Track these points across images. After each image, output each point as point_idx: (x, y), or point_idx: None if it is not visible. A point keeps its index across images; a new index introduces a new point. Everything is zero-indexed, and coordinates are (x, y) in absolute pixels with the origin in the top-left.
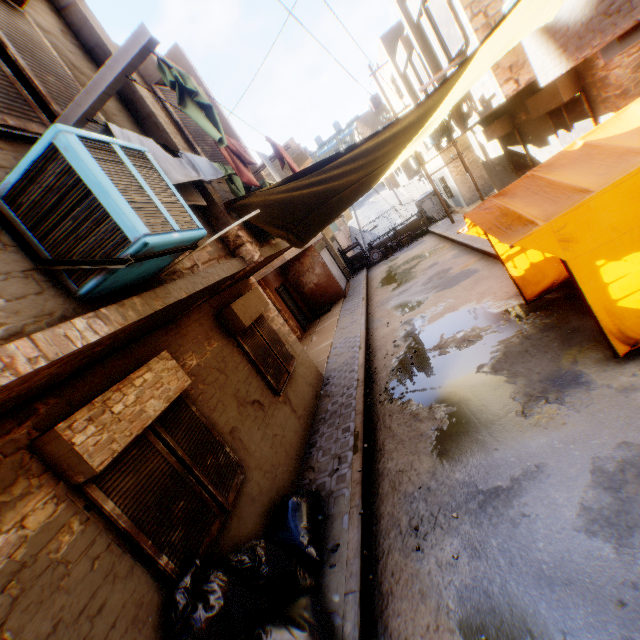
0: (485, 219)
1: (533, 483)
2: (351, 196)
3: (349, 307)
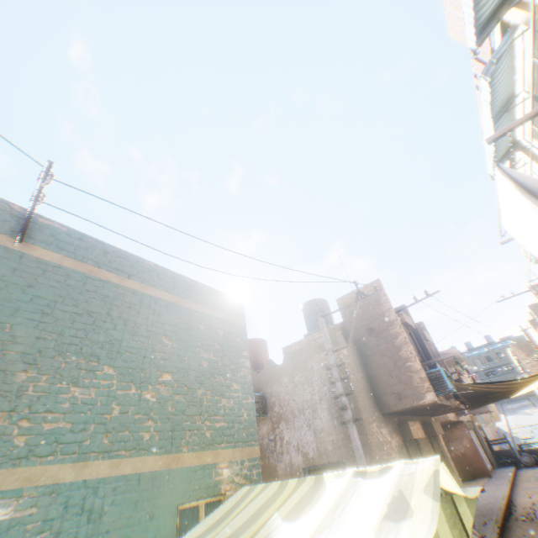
0: None
1: None
2: (499, 396)
3: (493, 481)
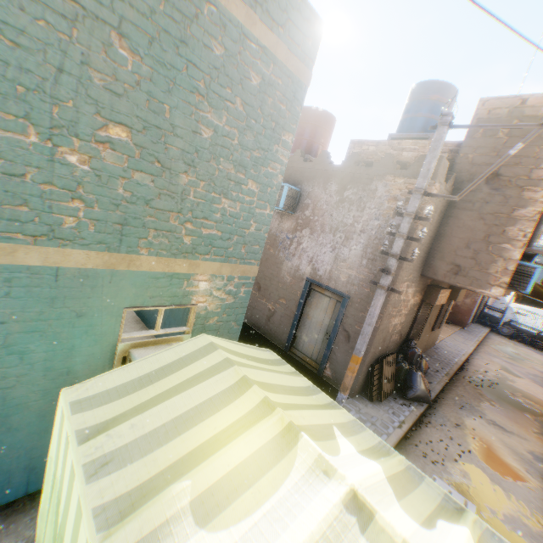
0: None
1: (517, 437)
2: None
3: (463, 335)
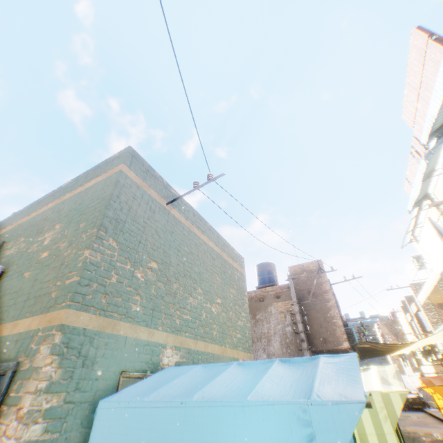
0: (423, 380)
1: None
2: (381, 353)
3: None
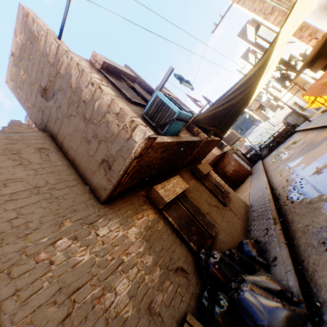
0: (313, 91)
1: None
2: (241, 106)
3: (255, 177)
